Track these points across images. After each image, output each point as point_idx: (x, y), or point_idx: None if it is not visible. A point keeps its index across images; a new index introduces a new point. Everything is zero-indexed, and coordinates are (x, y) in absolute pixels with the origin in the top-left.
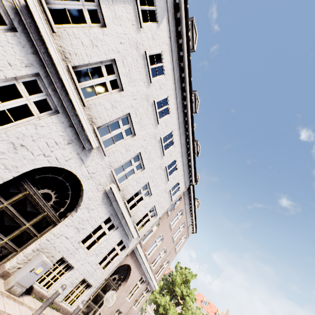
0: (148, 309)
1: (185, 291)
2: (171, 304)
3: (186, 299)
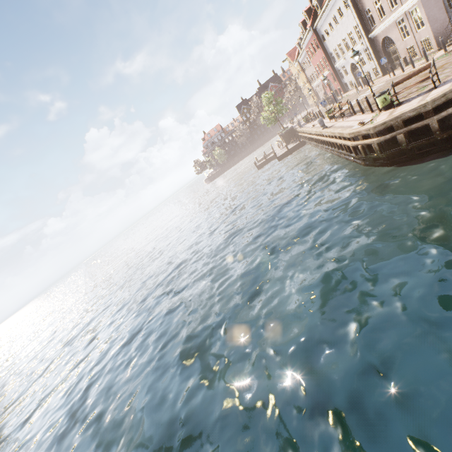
0: None
1: None
2: None
3: None
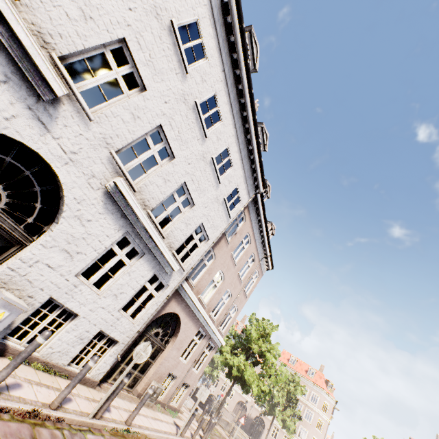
0: (221, 377)
1: (265, 346)
2: (247, 365)
3: (266, 356)
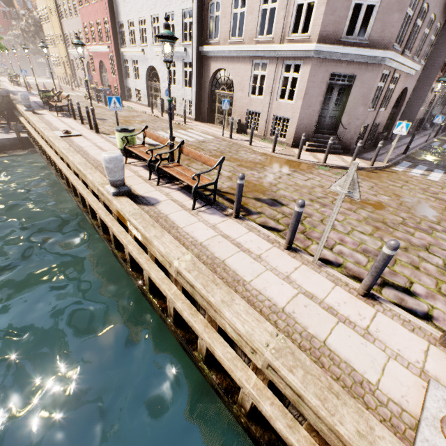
0: None
1: None
2: None
3: None
